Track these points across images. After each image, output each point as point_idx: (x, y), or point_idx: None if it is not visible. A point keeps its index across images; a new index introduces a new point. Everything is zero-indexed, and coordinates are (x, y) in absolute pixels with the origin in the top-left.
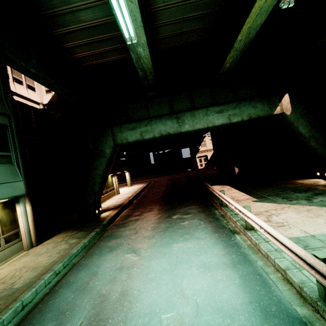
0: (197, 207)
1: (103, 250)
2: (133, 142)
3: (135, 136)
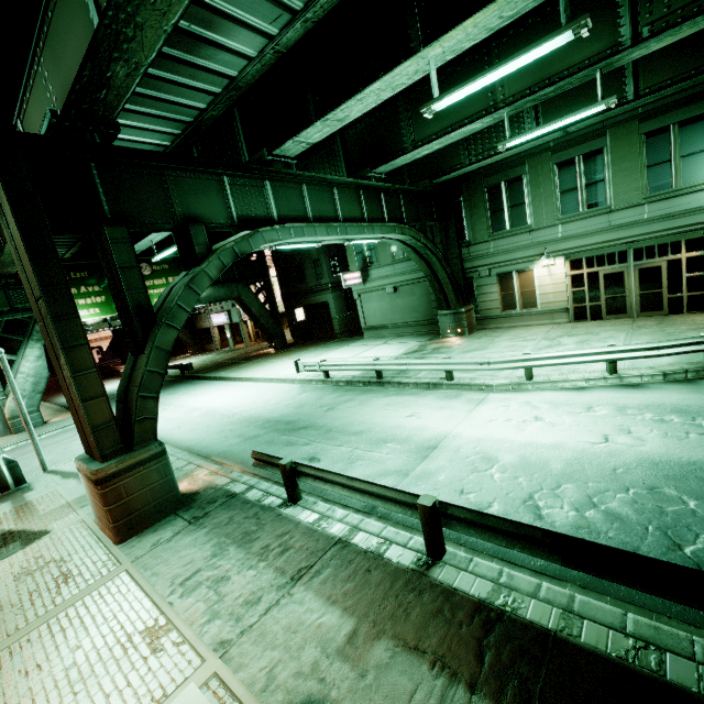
0: (111, 379)
1: (63, 398)
2: None
3: None
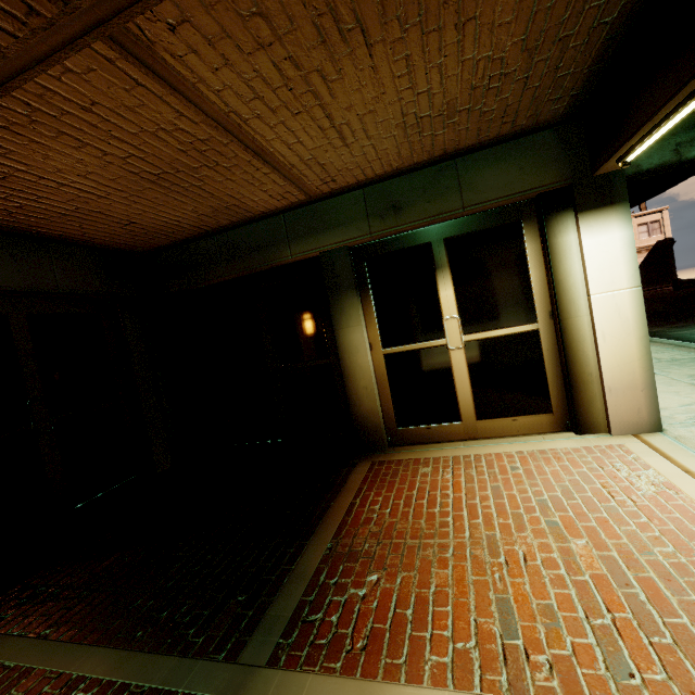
0: None
1: None
2: (635, 177)
3: (661, 157)
